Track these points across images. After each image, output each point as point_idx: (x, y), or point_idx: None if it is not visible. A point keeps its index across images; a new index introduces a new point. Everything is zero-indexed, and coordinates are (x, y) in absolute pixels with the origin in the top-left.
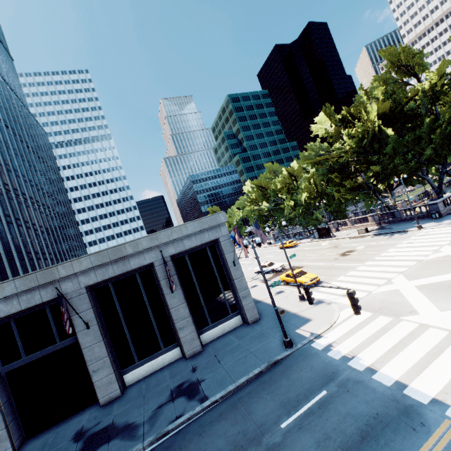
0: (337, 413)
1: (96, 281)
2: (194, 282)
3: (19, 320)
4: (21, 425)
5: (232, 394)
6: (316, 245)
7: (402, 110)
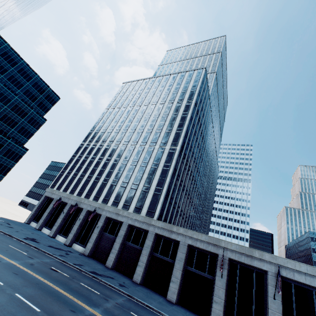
0: None
1: (234, 258)
2: (292, 307)
3: (198, 251)
4: (179, 295)
5: None
6: None
7: None
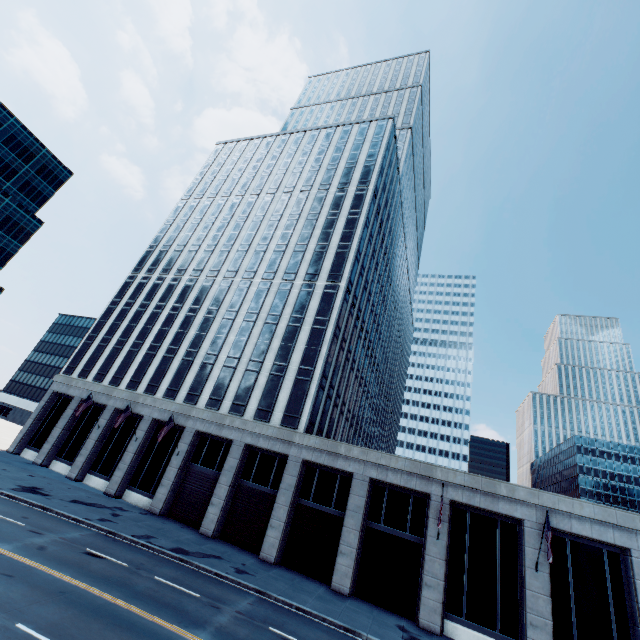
0: None
1: (460, 500)
2: (568, 582)
3: (390, 491)
4: (356, 578)
5: None
6: None
7: None
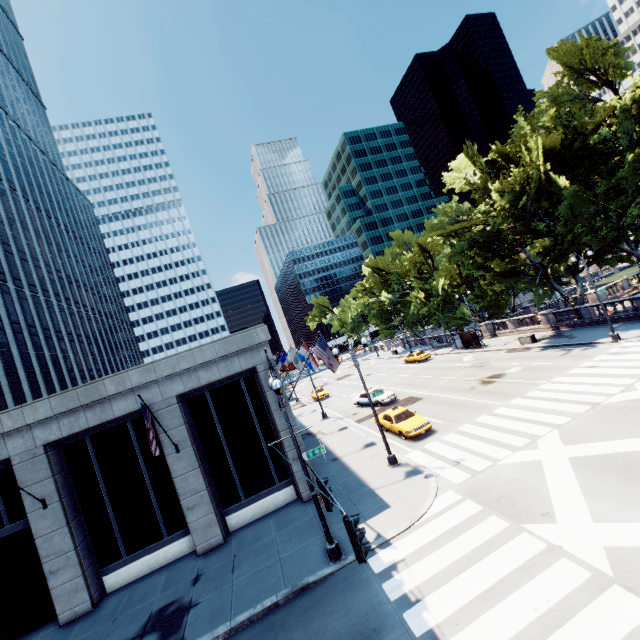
0: None
1: (59, 436)
2: (218, 434)
3: None
4: None
5: None
6: (454, 360)
7: (586, 144)
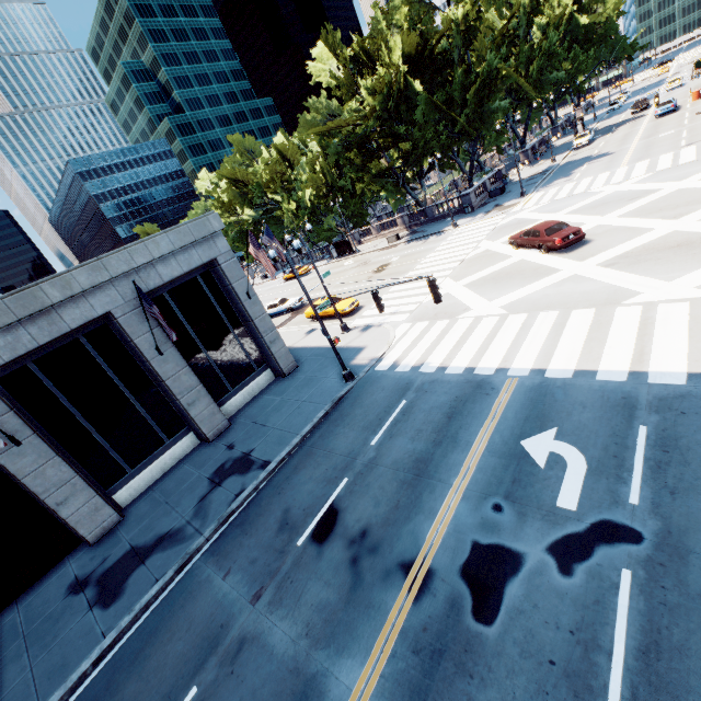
0: (422, 411)
1: None
2: (190, 336)
3: None
4: None
5: (300, 446)
6: (337, 267)
7: (431, 52)
